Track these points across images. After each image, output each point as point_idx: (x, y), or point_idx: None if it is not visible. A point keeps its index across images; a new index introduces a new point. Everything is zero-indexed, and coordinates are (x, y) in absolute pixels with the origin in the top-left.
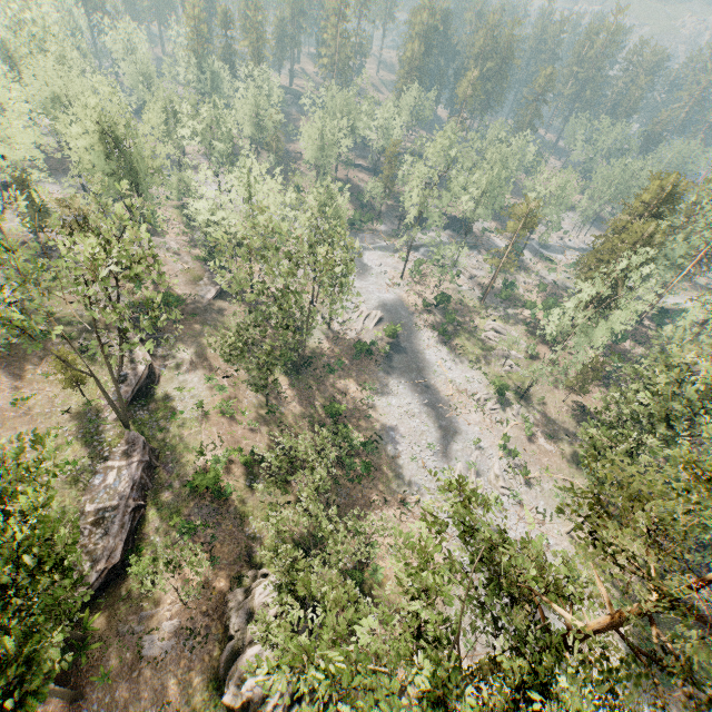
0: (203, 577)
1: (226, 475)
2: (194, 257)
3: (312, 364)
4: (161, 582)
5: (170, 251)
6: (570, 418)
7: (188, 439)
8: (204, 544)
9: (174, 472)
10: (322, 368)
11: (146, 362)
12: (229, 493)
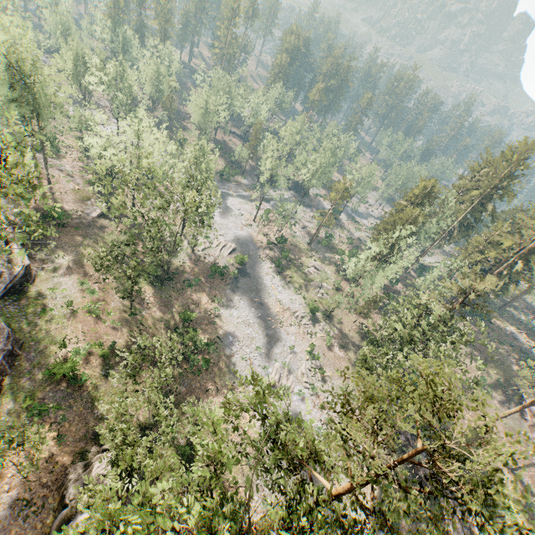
0: (47, 453)
1: (84, 365)
2: (85, 181)
3: (174, 278)
4: (1, 460)
5: (64, 173)
6: (357, 335)
7: (54, 333)
8: (53, 424)
9: (35, 360)
10: (182, 283)
11: (24, 263)
12: (84, 380)
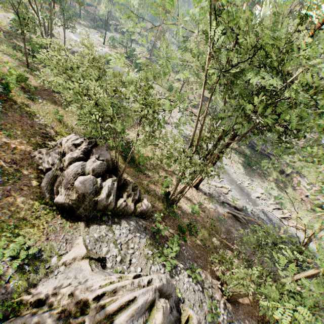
0: None
1: (0, 85)
2: None
3: None
4: None
5: None
6: (199, 99)
7: None
8: None
9: None
10: None
11: None
12: (9, 91)
